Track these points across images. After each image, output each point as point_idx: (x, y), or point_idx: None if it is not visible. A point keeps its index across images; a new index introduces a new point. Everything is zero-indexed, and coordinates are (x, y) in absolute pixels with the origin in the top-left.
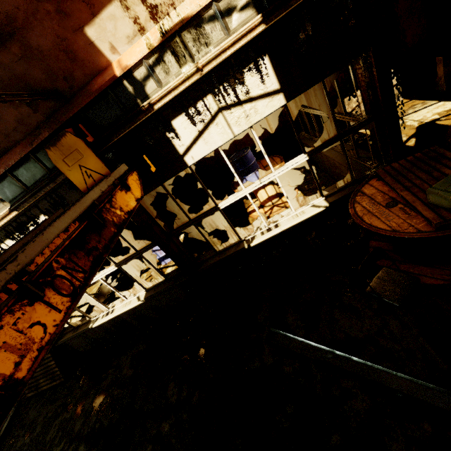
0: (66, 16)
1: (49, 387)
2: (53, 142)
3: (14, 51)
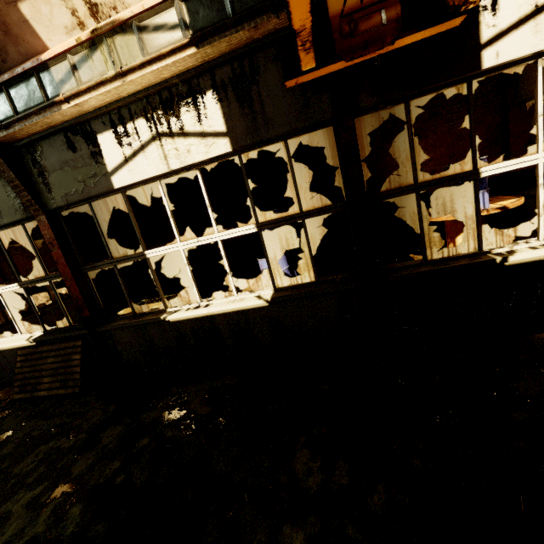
0: None
1: (50, 396)
2: None
3: None
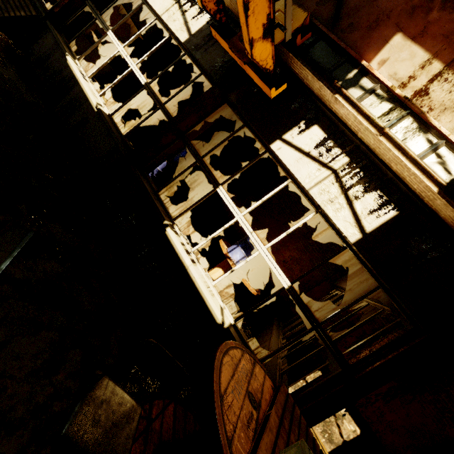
0: (410, 15)
1: None
2: (296, 2)
3: None
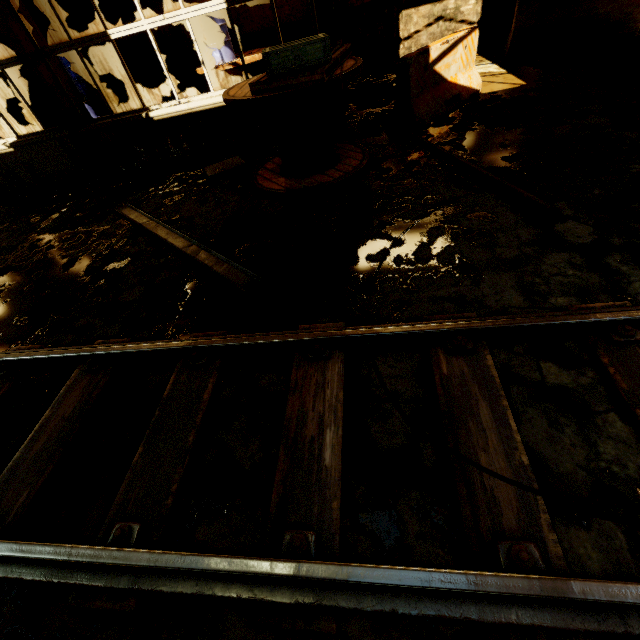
0: None
1: None
2: None
3: None
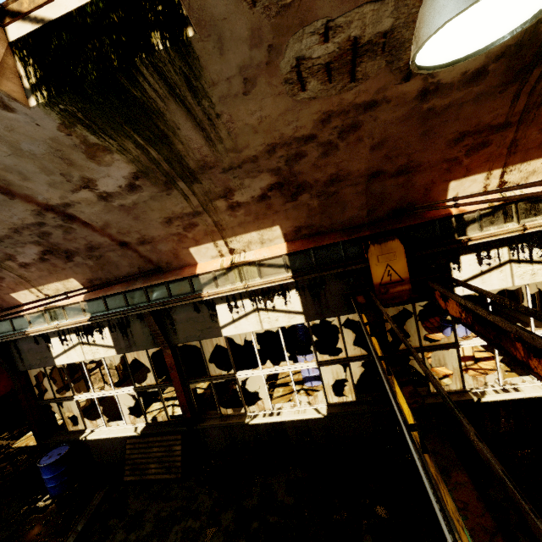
0: (448, 172)
1: (156, 479)
2: (380, 241)
3: (398, 181)
